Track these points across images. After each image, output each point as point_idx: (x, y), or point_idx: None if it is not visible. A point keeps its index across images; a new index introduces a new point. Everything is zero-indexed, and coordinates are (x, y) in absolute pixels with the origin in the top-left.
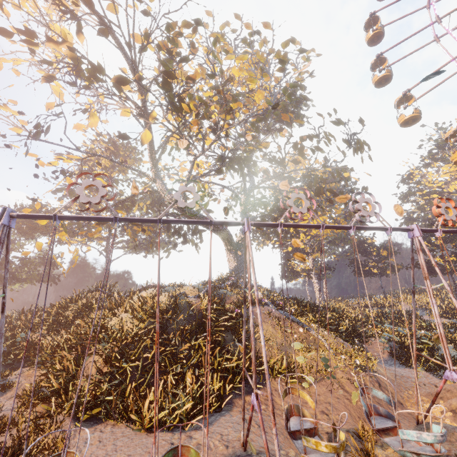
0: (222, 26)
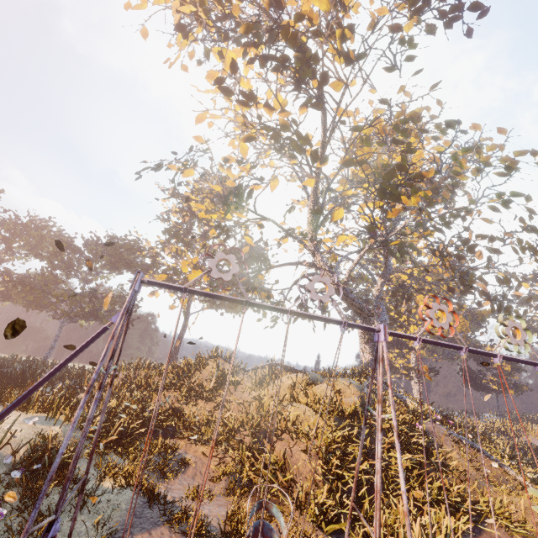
0: (419, 108)
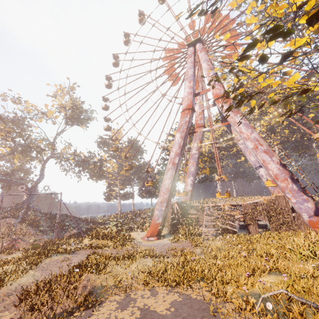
0: (4, 92)
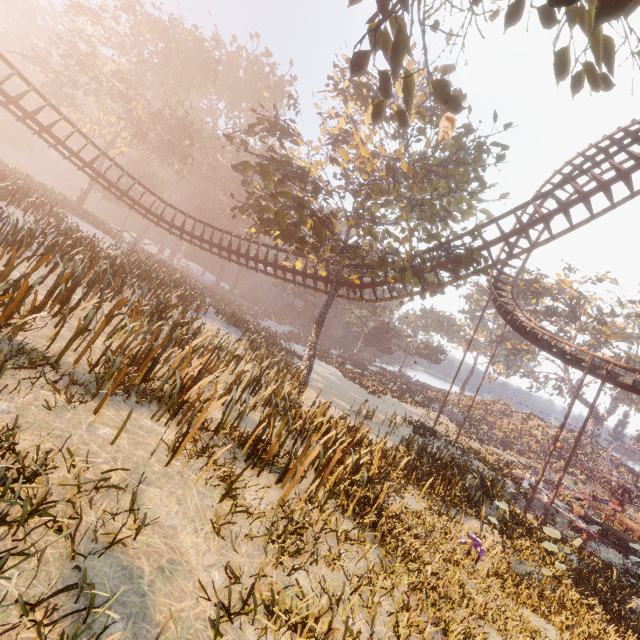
0: None
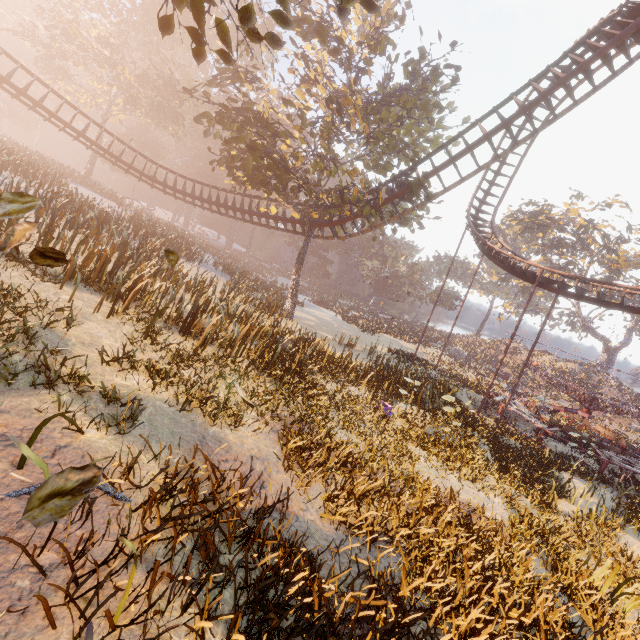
0: None
